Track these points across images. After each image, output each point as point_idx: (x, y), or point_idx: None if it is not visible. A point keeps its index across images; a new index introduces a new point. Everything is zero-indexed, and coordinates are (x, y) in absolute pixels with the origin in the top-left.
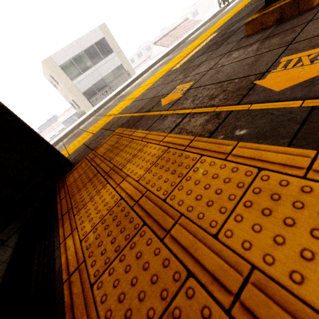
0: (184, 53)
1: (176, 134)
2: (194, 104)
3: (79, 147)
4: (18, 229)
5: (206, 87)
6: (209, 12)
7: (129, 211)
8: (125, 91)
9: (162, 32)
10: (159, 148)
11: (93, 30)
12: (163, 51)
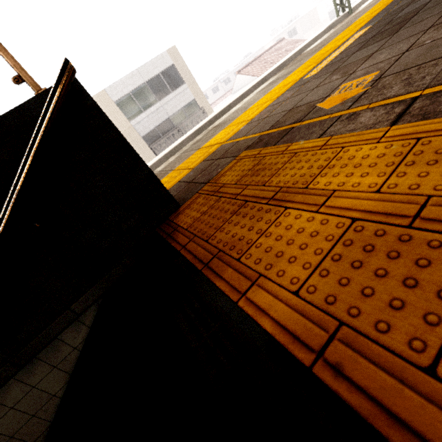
0: (312, 61)
1: (416, 122)
2: (418, 86)
3: (173, 186)
4: (99, 297)
5: (424, 65)
6: (312, 30)
7: (407, 232)
8: (221, 120)
9: (246, 59)
10: (388, 145)
11: (160, 55)
12: (250, 82)
